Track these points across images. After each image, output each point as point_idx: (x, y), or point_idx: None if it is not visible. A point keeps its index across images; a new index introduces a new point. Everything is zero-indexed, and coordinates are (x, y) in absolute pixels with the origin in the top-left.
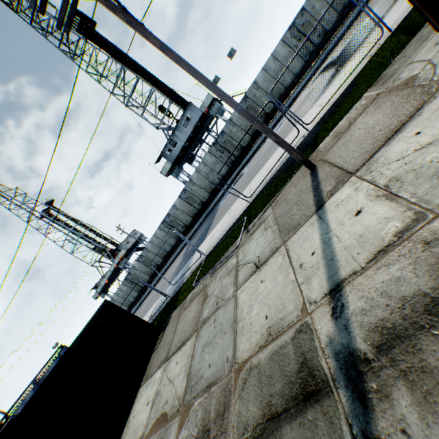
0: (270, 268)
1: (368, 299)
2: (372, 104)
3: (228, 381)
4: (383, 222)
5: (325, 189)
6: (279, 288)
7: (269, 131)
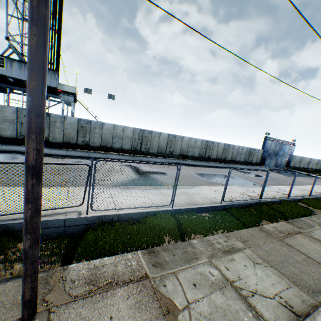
0: None
1: None
2: (138, 285)
3: None
4: None
5: None
6: None
7: (34, 231)
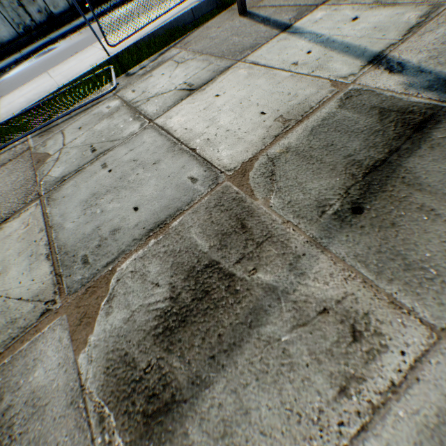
0: (228, 82)
1: (429, 51)
2: None
3: (222, 194)
4: (396, 16)
5: (283, 19)
6: (267, 87)
7: None
